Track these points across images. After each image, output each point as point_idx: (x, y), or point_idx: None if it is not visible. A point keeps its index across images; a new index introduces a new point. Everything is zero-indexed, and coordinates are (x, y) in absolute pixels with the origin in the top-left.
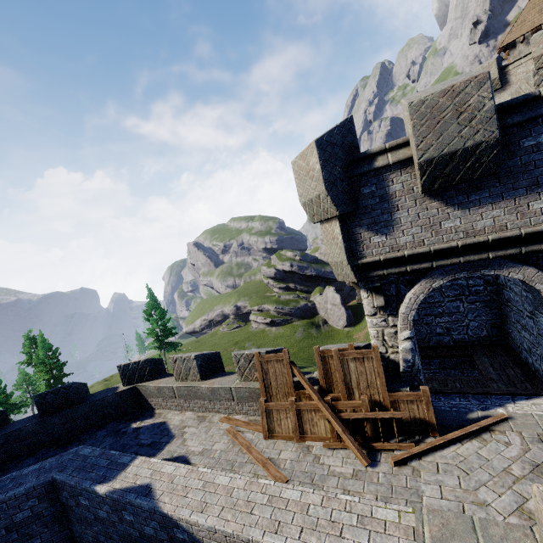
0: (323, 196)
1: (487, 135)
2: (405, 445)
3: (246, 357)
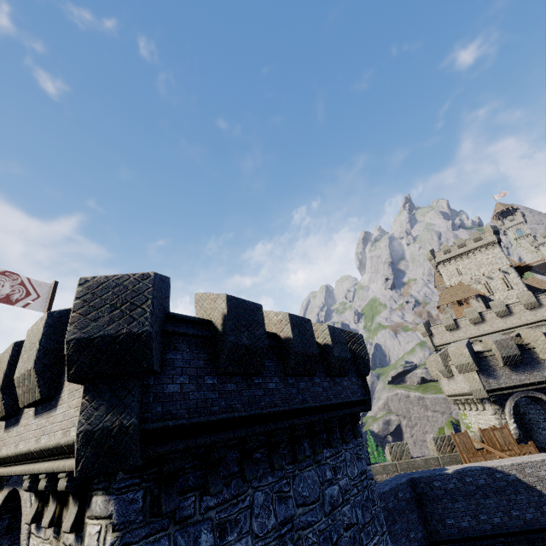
0: (471, 363)
1: (517, 352)
2: None
3: (441, 438)
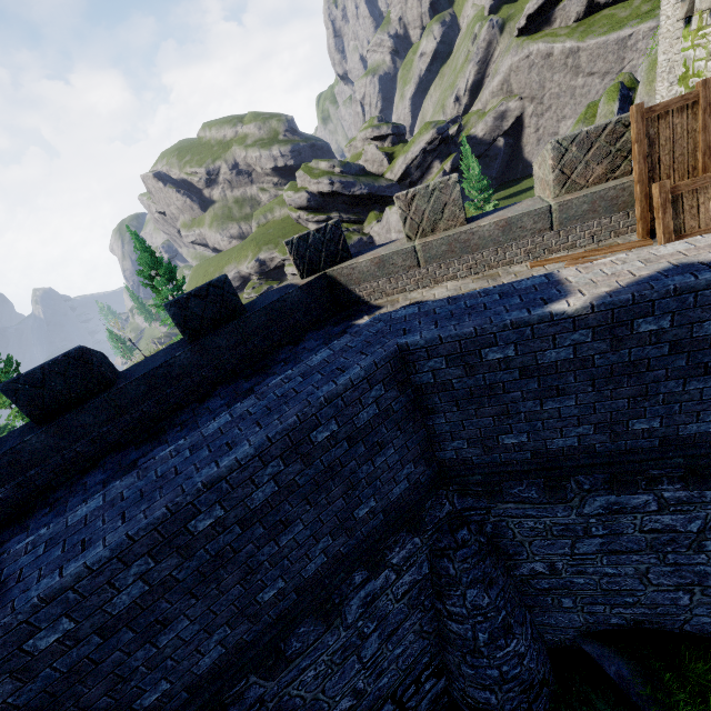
0: None
1: None
2: None
3: (584, 140)
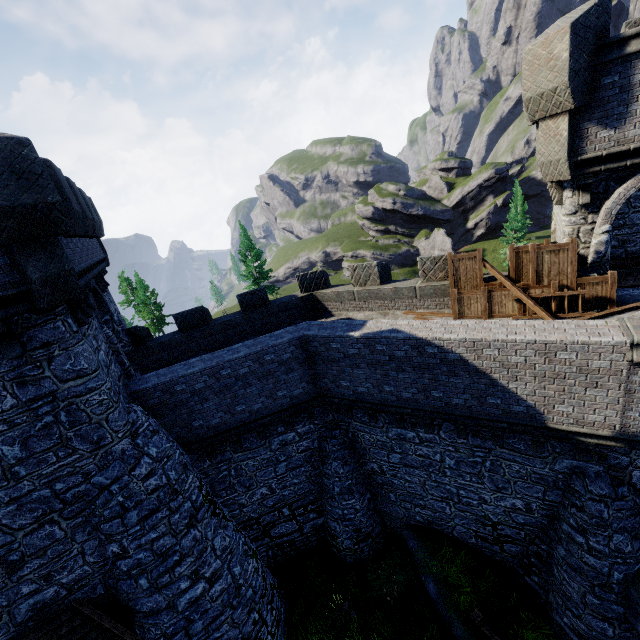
0: (562, 88)
1: None
2: (586, 313)
3: (433, 260)
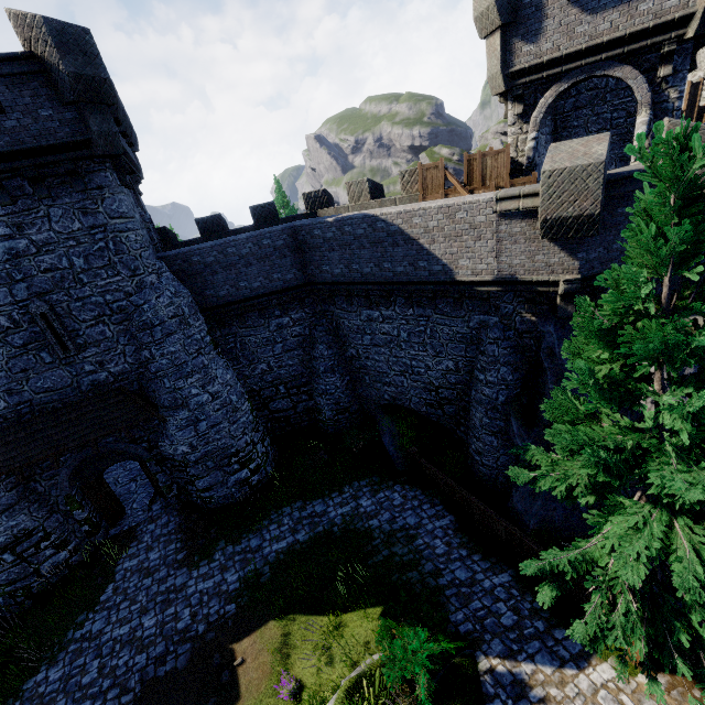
0: (492, 7)
1: None
2: None
3: (410, 173)
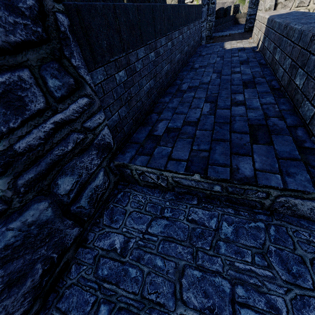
0: None
1: None
2: None
3: None
